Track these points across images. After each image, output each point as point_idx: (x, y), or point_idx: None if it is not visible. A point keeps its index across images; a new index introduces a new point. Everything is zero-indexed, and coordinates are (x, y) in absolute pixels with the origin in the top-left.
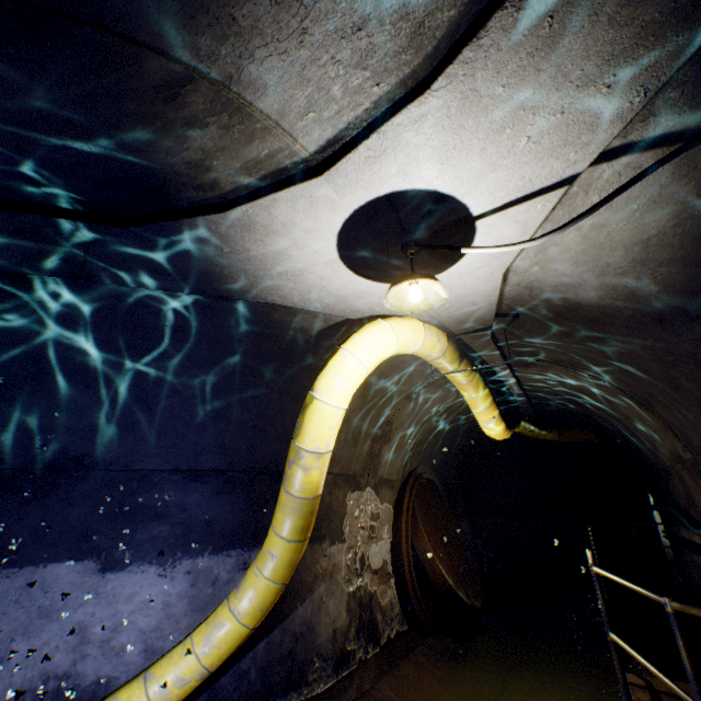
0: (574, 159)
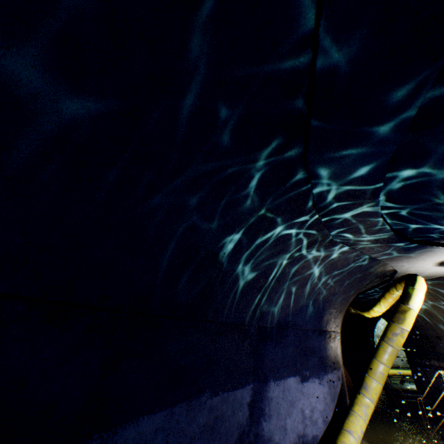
0: None
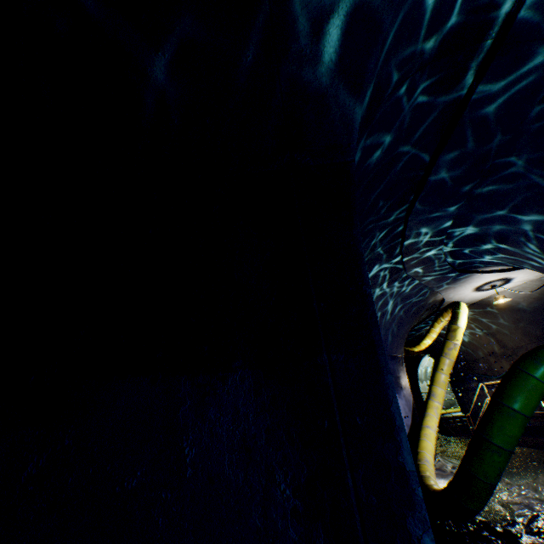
0: (537, 277)
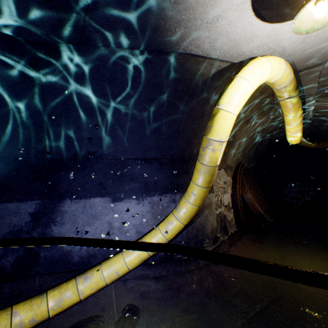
0: None
